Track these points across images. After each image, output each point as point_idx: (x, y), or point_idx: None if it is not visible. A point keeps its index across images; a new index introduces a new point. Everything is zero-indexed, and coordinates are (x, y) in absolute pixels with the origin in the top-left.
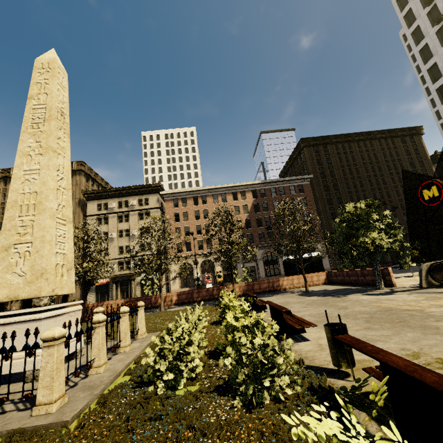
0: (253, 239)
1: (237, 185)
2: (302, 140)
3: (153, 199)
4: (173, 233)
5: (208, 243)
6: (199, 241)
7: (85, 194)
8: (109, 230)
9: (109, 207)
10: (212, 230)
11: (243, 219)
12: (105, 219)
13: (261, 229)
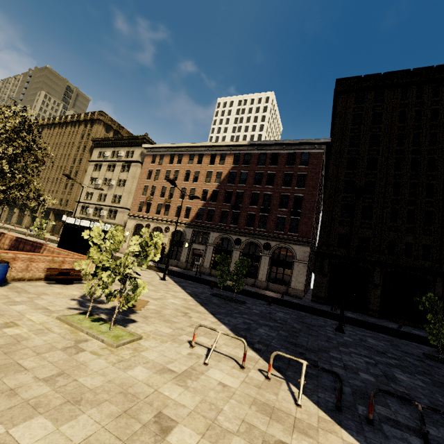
0: (213, 216)
1: (217, 144)
2: (336, 83)
3: (137, 152)
4: (141, 190)
5: (166, 209)
6: (160, 204)
7: (93, 141)
8: (99, 176)
9: (104, 155)
10: (174, 195)
11: (211, 188)
12: (100, 167)
13: (226, 206)
